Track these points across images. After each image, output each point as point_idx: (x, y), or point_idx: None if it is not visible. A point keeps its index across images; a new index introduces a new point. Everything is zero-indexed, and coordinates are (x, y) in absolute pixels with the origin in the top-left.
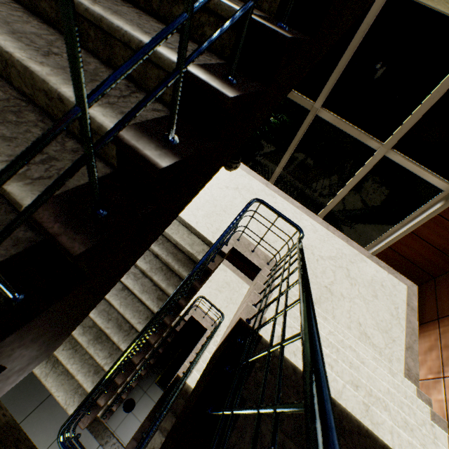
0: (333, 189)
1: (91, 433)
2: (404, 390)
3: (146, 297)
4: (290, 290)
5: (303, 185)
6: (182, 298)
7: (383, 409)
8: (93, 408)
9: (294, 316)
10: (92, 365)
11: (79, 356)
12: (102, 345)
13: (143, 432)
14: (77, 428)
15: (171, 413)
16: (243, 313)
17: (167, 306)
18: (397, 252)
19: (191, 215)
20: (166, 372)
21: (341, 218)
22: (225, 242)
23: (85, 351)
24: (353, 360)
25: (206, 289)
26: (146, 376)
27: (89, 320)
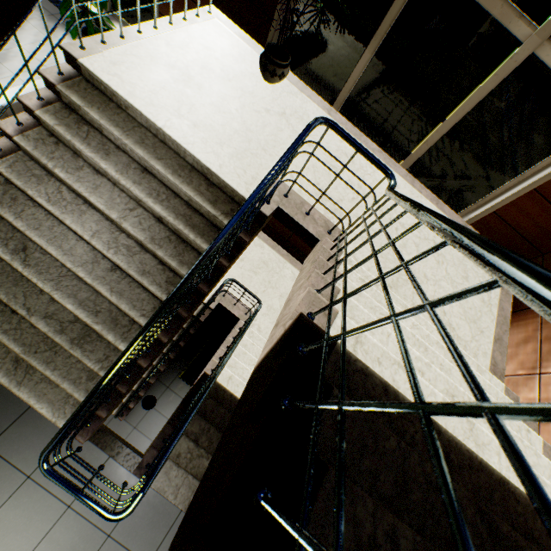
0: (432, 119)
1: (96, 445)
2: (496, 391)
3: (150, 280)
4: (360, 269)
5: (385, 114)
6: (204, 282)
7: (482, 421)
8: (94, 419)
9: (370, 305)
10: (83, 371)
11: (62, 360)
12: (93, 345)
13: (165, 439)
14: (76, 441)
15: (199, 416)
16: (302, 305)
17: (179, 294)
18: (503, 219)
19: (210, 153)
20: (191, 368)
21: (433, 169)
22: (267, 197)
23: (69, 354)
24: (445, 362)
25: (237, 270)
26: (168, 371)
27: (68, 314)
